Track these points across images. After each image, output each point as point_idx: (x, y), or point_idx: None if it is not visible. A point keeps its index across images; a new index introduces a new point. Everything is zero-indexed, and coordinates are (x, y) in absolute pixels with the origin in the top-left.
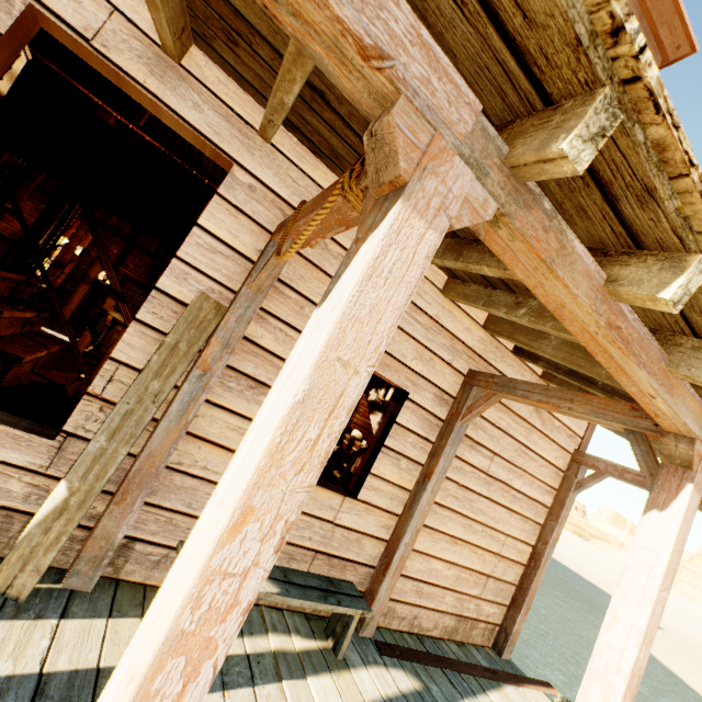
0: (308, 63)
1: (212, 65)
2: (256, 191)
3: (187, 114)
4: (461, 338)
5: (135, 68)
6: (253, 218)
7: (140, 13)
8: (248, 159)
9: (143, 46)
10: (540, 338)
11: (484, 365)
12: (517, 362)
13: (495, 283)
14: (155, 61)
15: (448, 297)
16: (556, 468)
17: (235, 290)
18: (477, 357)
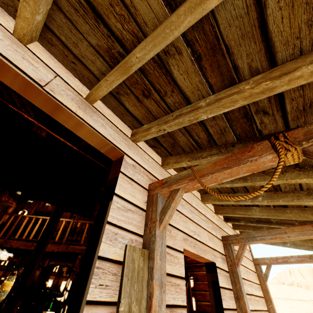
0: (262, 96)
1: (106, 107)
2: (135, 167)
3: (99, 129)
4: (213, 221)
5: (70, 104)
6: (138, 183)
7: (71, 80)
8: (129, 151)
9: (73, 94)
10: (249, 209)
11: (222, 231)
12: (226, 225)
13: (237, 190)
14: (80, 102)
15: (205, 203)
16: (254, 272)
17: (142, 234)
18: (219, 228)
